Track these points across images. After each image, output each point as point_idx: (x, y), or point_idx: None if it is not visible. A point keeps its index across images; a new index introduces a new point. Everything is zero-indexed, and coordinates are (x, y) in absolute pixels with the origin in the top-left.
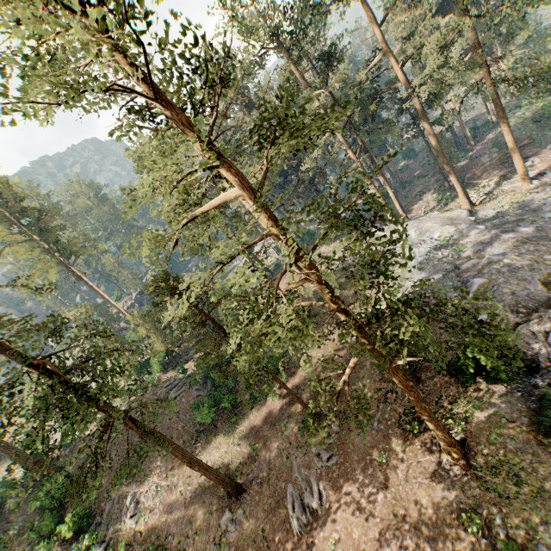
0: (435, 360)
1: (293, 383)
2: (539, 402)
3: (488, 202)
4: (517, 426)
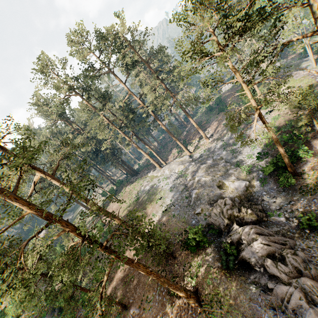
0: (180, 242)
1: (112, 286)
2: (225, 251)
3: (196, 150)
4: (217, 269)
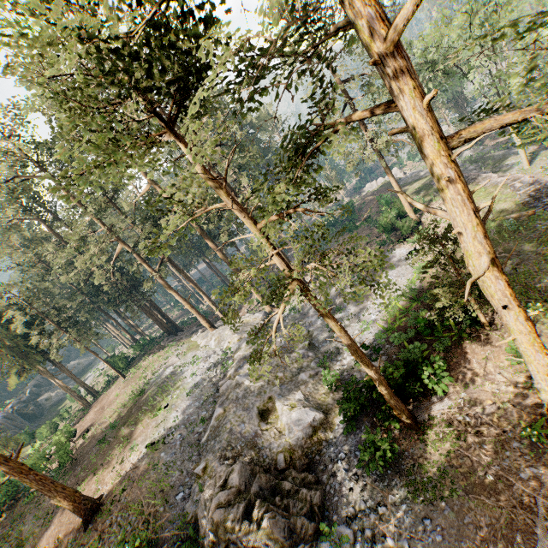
0: None
1: None
2: None
3: None
4: None
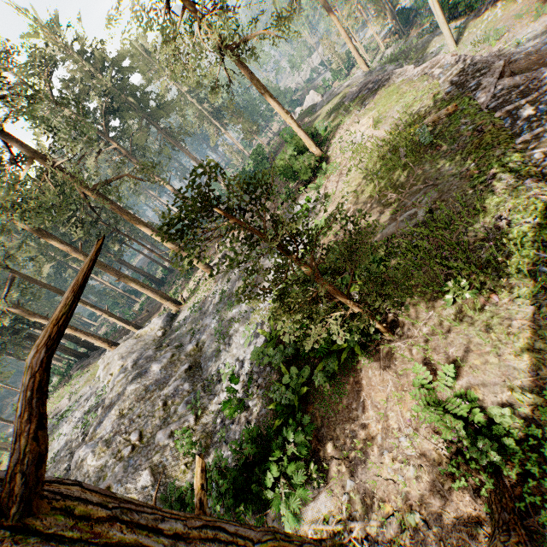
0: None
1: None
2: None
3: (192, 297)
4: None
